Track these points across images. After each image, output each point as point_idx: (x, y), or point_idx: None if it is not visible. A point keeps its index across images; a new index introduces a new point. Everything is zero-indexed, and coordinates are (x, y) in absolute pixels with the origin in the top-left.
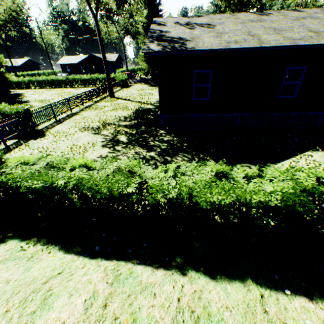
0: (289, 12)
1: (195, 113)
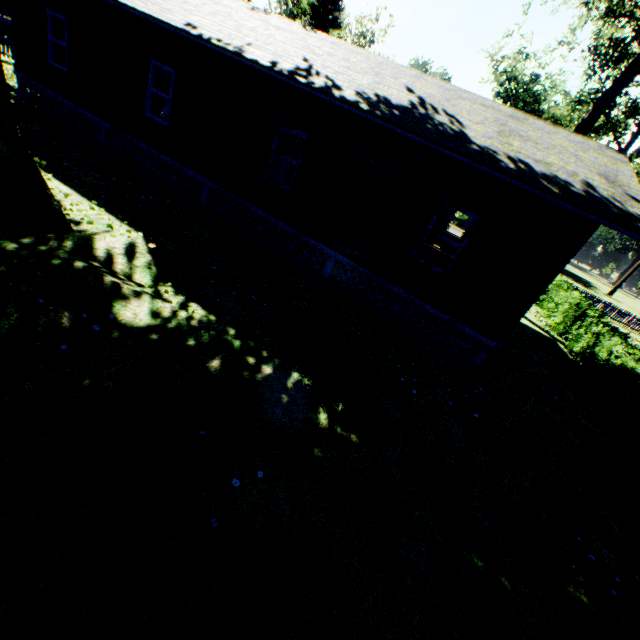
0: (293, 26)
1: (54, 90)
